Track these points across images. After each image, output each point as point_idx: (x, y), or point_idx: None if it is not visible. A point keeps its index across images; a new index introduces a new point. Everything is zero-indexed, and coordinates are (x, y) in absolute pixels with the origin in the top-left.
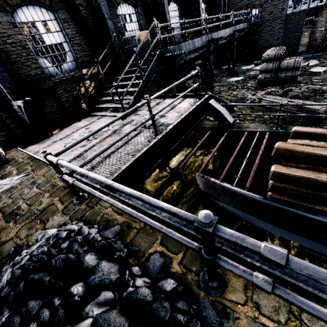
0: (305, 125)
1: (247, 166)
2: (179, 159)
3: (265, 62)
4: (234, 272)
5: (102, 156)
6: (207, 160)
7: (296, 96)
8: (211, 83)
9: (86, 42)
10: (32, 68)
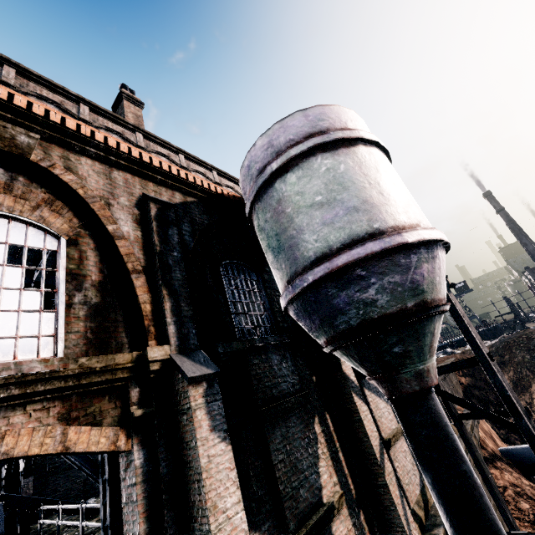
0: None
1: None
2: None
3: None
4: None
5: None
6: None
7: None
8: None
9: None
10: None
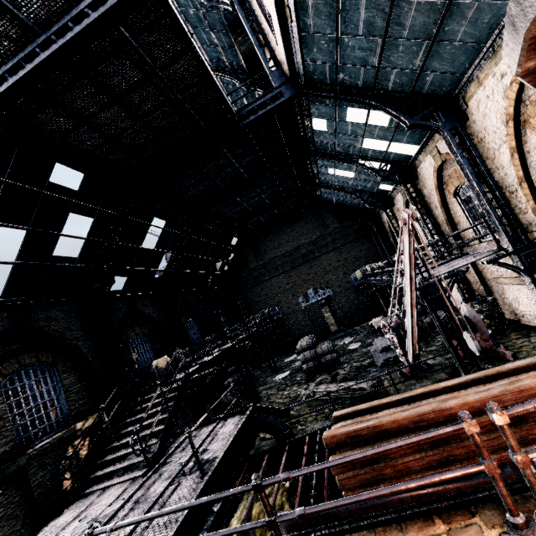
0: None
1: (320, 478)
2: (240, 516)
3: (302, 352)
4: (287, 518)
5: None
6: (275, 491)
7: (345, 379)
8: (254, 389)
9: (87, 387)
10: (1, 445)
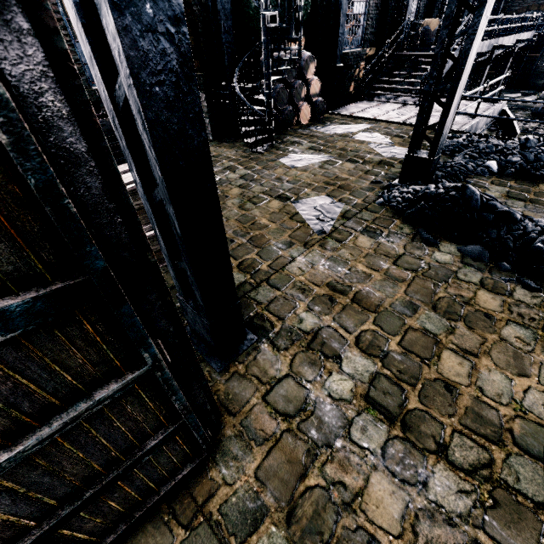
0: None
1: None
2: None
3: None
4: None
5: (429, 123)
6: None
7: None
8: None
9: (377, 18)
10: None
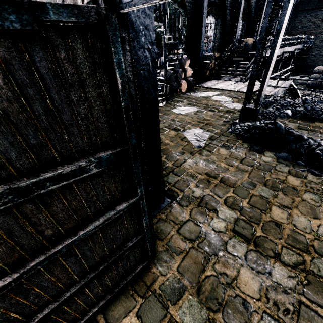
0: None
1: None
2: None
3: (315, 73)
4: None
5: None
6: None
7: None
8: None
9: (220, 38)
10: None
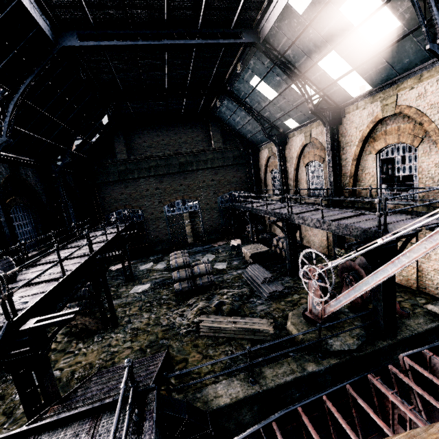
0: (274, 359)
1: None
2: None
3: (176, 269)
4: None
5: None
6: None
7: (232, 311)
8: (112, 312)
9: None
10: None
